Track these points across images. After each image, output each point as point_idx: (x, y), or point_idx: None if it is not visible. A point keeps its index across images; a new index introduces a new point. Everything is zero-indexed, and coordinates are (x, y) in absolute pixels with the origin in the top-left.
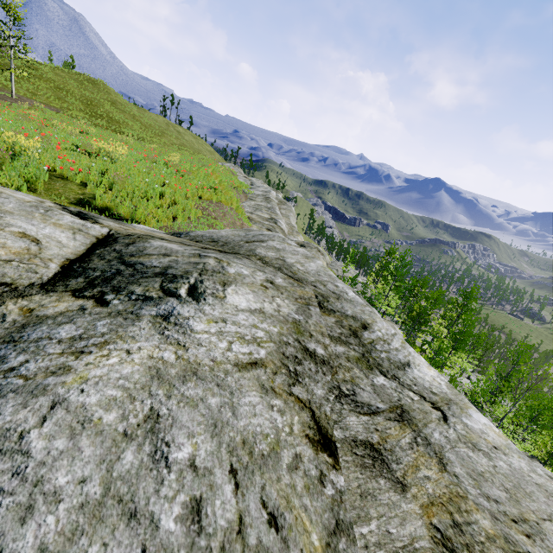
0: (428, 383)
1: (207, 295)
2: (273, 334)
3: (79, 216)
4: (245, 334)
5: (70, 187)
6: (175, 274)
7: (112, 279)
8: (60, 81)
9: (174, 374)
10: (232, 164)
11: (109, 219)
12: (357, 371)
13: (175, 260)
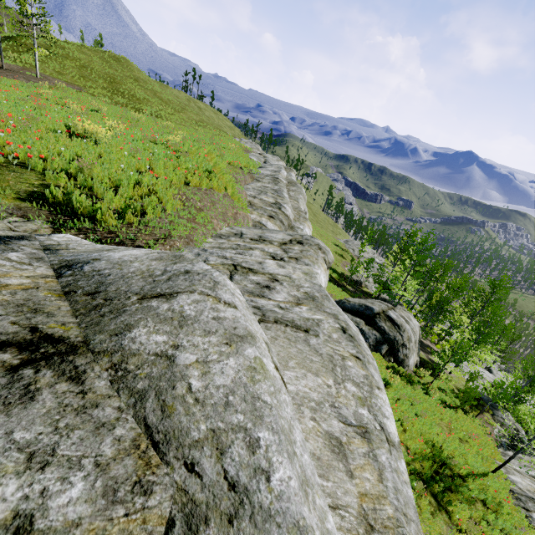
0: None
1: None
2: None
3: None
4: None
5: (26, 178)
6: None
7: None
8: (86, 60)
9: None
10: (250, 140)
11: None
12: None
13: None
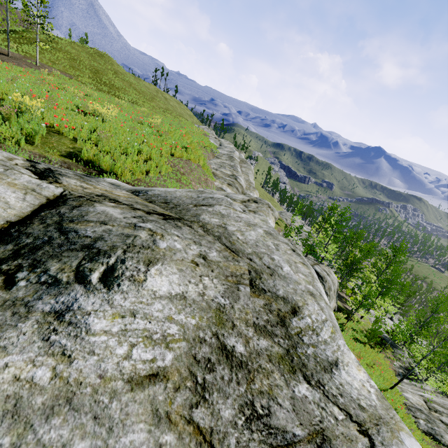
0: (356, 391)
1: (124, 278)
2: (188, 329)
3: (40, 175)
4: (154, 332)
5: (63, 142)
6: (101, 249)
7: (39, 249)
8: (75, 53)
9: (40, 405)
10: (207, 127)
11: (76, 175)
12: (277, 375)
13: (109, 230)
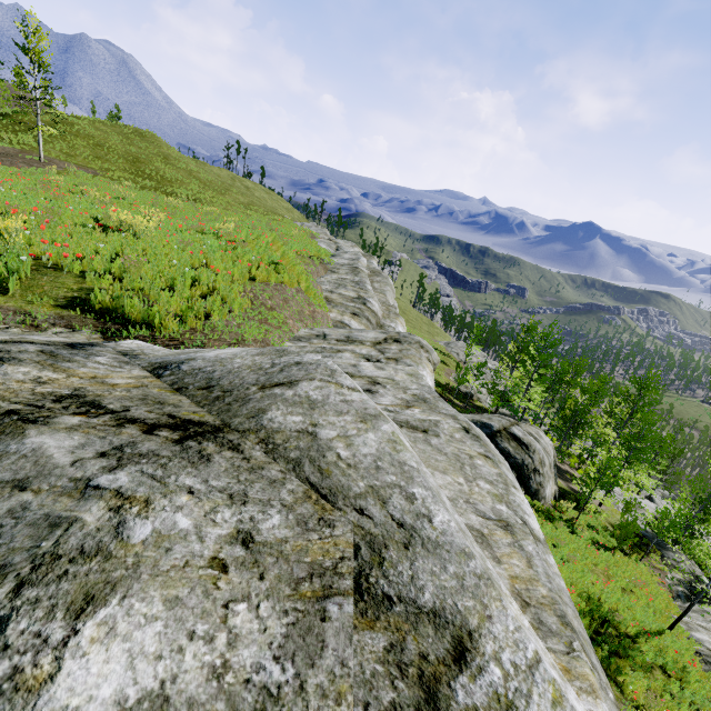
0: None
1: None
2: None
3: None
4: None
5: (62, 282)
6: None
7: None
8: (101, 137)
9: None
10: (315, 223)
11: (41, 354)
12: None
13: (24, 507)
